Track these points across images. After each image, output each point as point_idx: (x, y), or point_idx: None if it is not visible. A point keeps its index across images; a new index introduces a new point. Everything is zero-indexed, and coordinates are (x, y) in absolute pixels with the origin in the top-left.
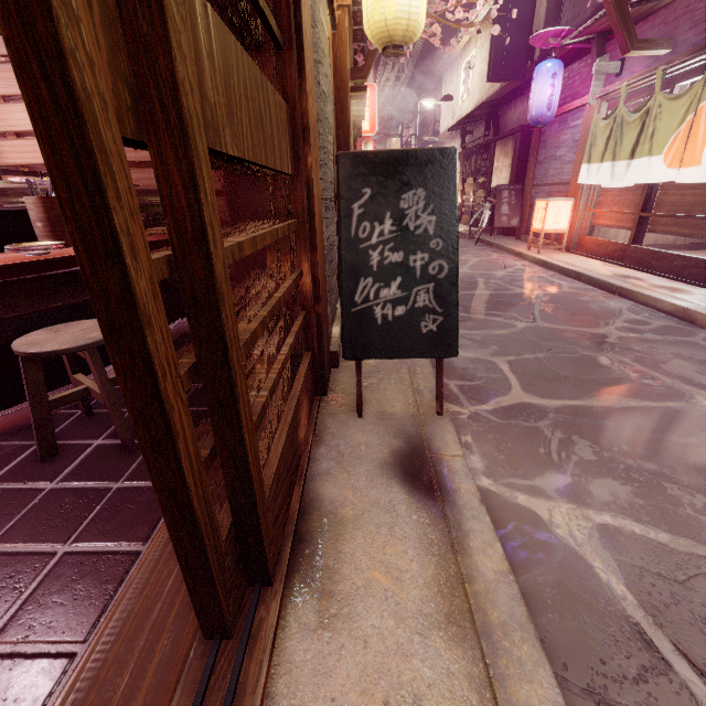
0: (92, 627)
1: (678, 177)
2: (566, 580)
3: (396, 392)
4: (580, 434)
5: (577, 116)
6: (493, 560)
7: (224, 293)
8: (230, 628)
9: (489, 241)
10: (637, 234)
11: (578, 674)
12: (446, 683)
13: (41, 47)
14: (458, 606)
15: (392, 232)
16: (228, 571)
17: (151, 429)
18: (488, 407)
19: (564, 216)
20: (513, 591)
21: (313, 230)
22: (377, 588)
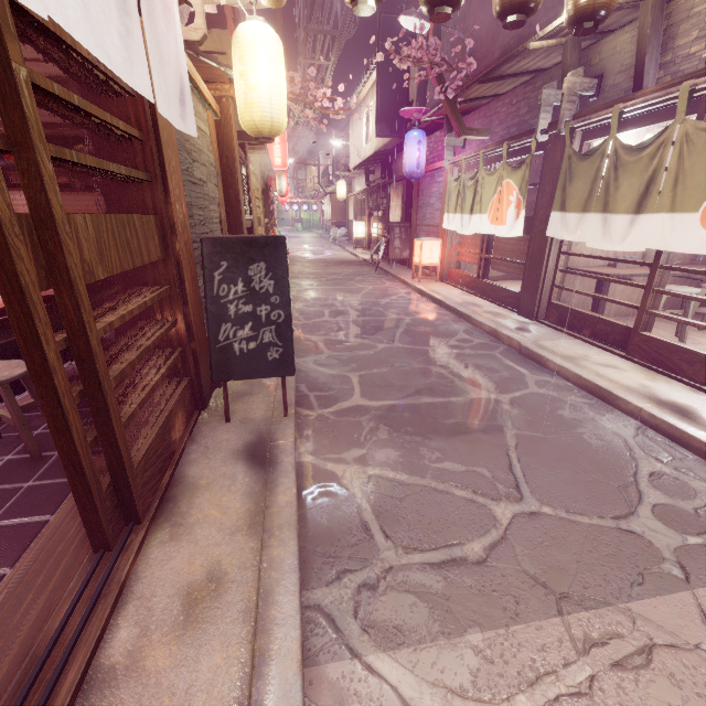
0: (15, 561)
1: (496, 231)
2: (337, 506)
3: (261, 403)
4: (386, 423)
5: (440, 174)
6: (288, 497)
7: (98, 353)
8: (110, 543)
9: (386, 269)
10: (481, 270)
11: (323, 547)
12: (237, 553)
13: (8, 272)
14: (257, 520)
15: (243, 291)
16: (109, 510)
17: (57, 423)
18: (331, 410)
19: (436, 253)
20: (293, 510)
21: (185, 291)
22: (211, 518)
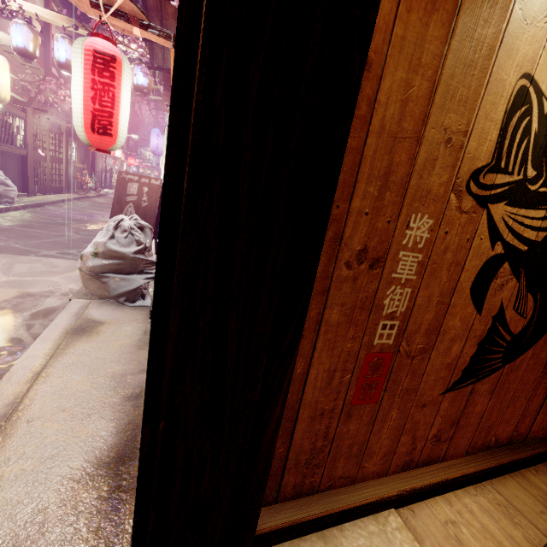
0: None
1: None
2: None
3: None
4: None
5: None
6: None
7: None
8: None
9: None
10: None
11: None
12: None
13: None
14: None
15: None
16: None
17: None
18: None
19: None
20: None
21: None
22: None
